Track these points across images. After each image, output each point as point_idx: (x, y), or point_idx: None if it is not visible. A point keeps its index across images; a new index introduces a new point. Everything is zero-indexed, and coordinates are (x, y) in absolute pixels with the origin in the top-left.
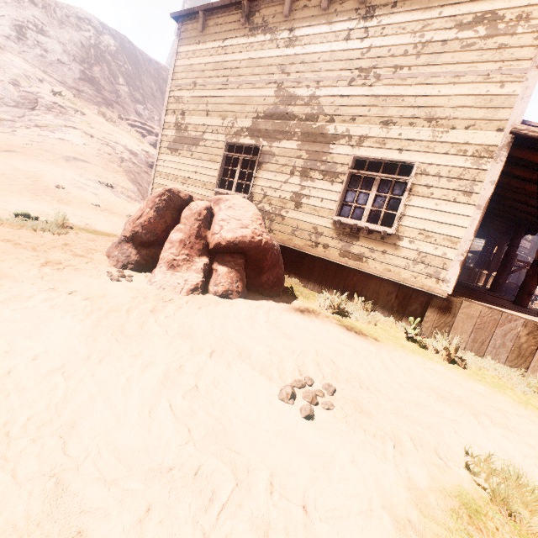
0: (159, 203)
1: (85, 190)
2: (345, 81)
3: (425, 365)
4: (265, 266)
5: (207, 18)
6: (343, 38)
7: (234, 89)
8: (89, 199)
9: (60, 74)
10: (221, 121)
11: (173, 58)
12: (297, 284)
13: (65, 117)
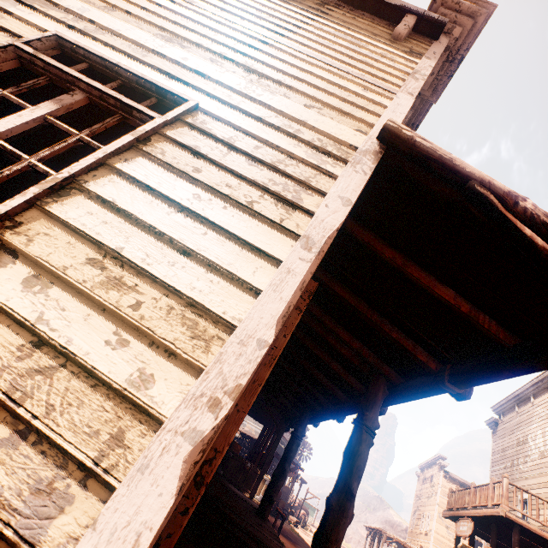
0: None
1: None
2: None
3: None
4: None
5: None
6: None
7: None
8: None
9: None
10: None
11: None
12: None
13: None
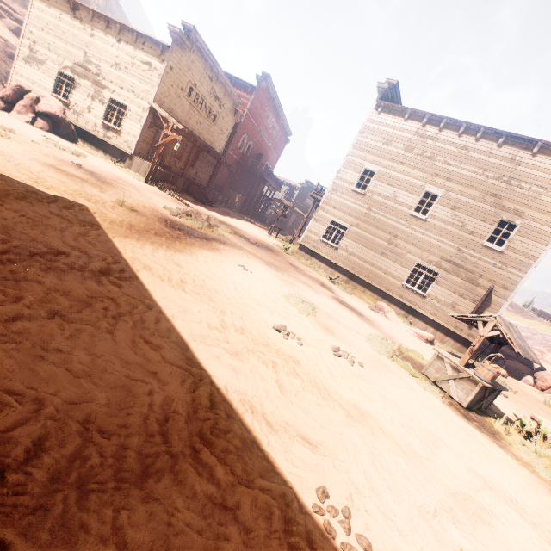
0: (15, 89)
1: None
2: (110, 65)
3: (105, 162)
4: (61, 126)
5: None
6: (111, 46)
7: (64, 44)
8: None
9: None
10: (57, 58)
11: (29, 6)
12: (86, 146)
13: None
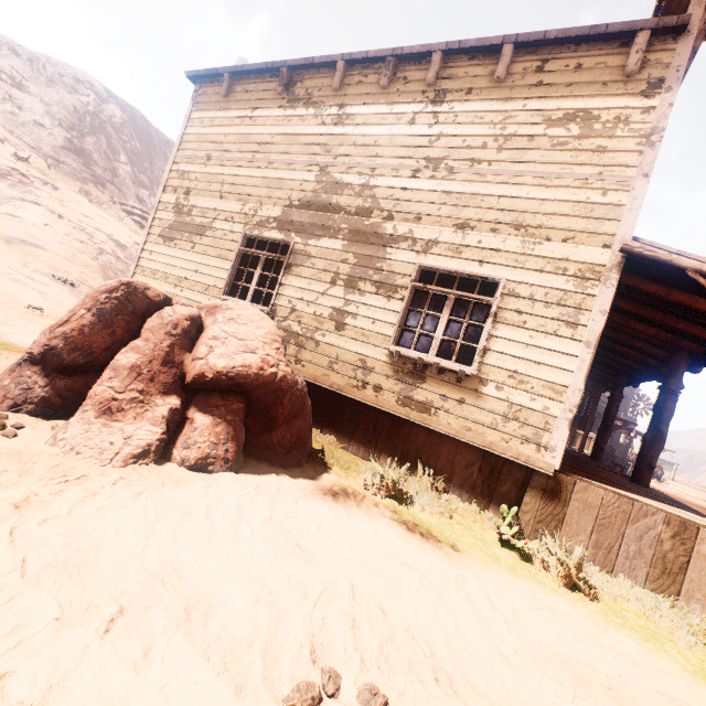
0: (105, 302)
1: (25, 285)
2: (408, 171)
3: (537, 599)
4: (279, 415)
5: (234, 83)
6: (406, 121)
7: (261, 168)
8: (27, 298)
9: (34, 138)
10: (240, 206)
11: (183, 124)
12: (332, 444)
13: (25, 188)
